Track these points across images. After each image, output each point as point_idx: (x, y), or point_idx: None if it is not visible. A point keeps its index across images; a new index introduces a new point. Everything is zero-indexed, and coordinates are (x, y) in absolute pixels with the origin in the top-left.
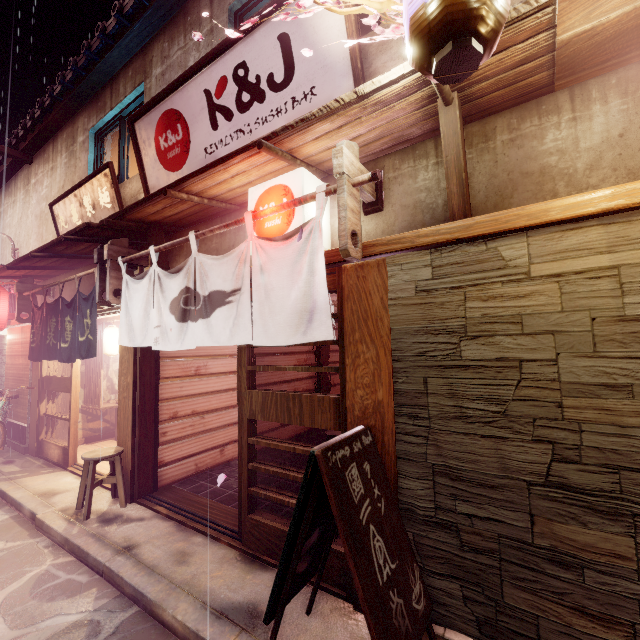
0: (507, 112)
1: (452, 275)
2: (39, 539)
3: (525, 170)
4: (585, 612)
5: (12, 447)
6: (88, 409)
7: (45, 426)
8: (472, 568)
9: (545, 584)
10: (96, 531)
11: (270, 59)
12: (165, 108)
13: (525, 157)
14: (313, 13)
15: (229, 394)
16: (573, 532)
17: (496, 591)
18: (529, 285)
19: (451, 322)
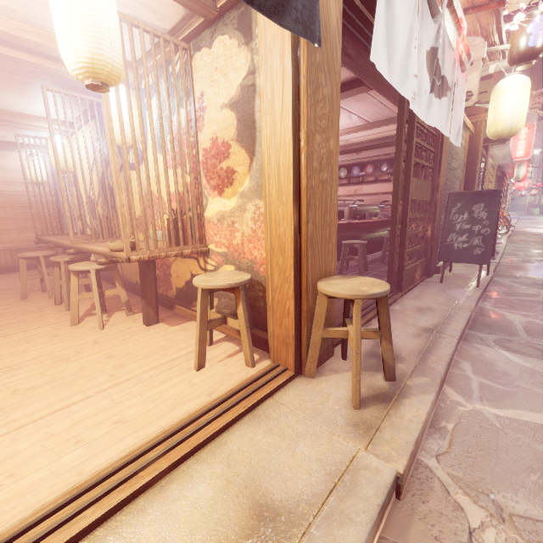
0: None
1: None
2: (431, 460)
3: None
4: None
5: None
6: None
7: None
8: None
9: None
10: (415, 360)
11: None
12: None
13: None
14: None
15: None
16: None
17: None
18: None
19: (452, 151)
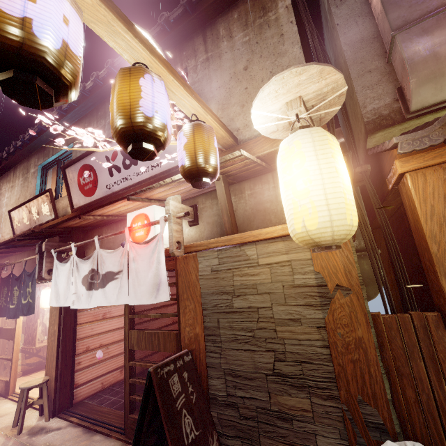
0: (249, 180)
1: (227, 263)
2: None
3: (258, 209)
4: (295, 445)
5: None
6: (26, 349)
7: None
8: (245, 429)
9: (277, 432)
10: (26, 441)
11: None
12: (84, 163)
13: (257, 202)
14: None
15: None
16: (286, 400)
17: (257, 441)
18: (258, 269)
19: (228, 288)
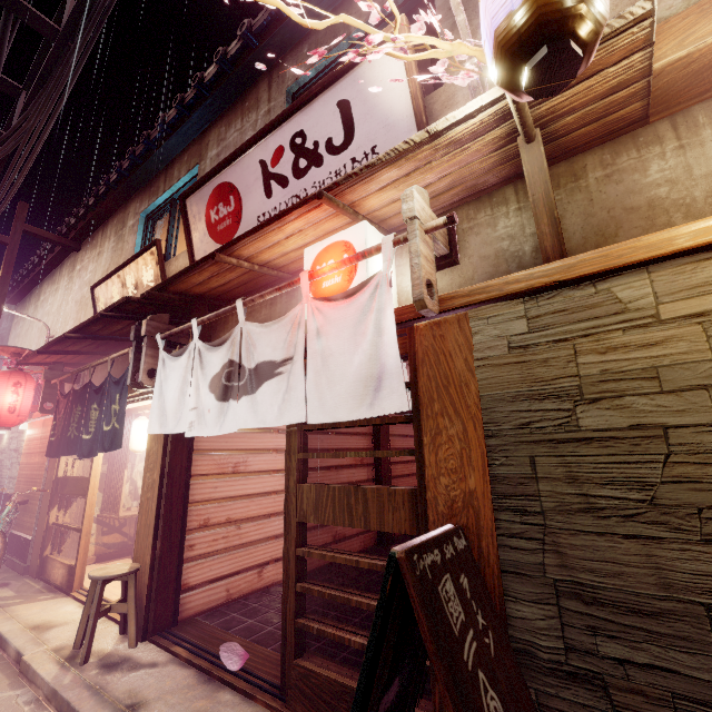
0: (597, 149)
1: (554, 326)
2: (20, 691)
3: (629, 205)
4: None
5: (11, 566)
6: (105, 518)
7: (52, 539)
8: None
9: None
10: (94, 680)
11: (329, 125)
12: (218, 182)
13: (627, 192)
14: (381, 54)
15: (271, 498)
16: None
17: None
18: (661, 330)
19: (560, 383)
